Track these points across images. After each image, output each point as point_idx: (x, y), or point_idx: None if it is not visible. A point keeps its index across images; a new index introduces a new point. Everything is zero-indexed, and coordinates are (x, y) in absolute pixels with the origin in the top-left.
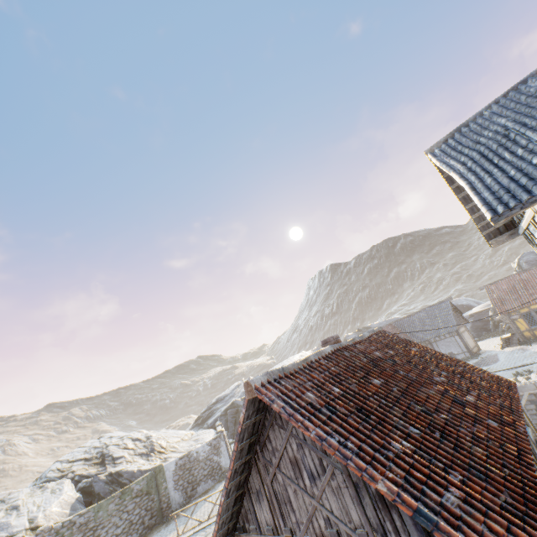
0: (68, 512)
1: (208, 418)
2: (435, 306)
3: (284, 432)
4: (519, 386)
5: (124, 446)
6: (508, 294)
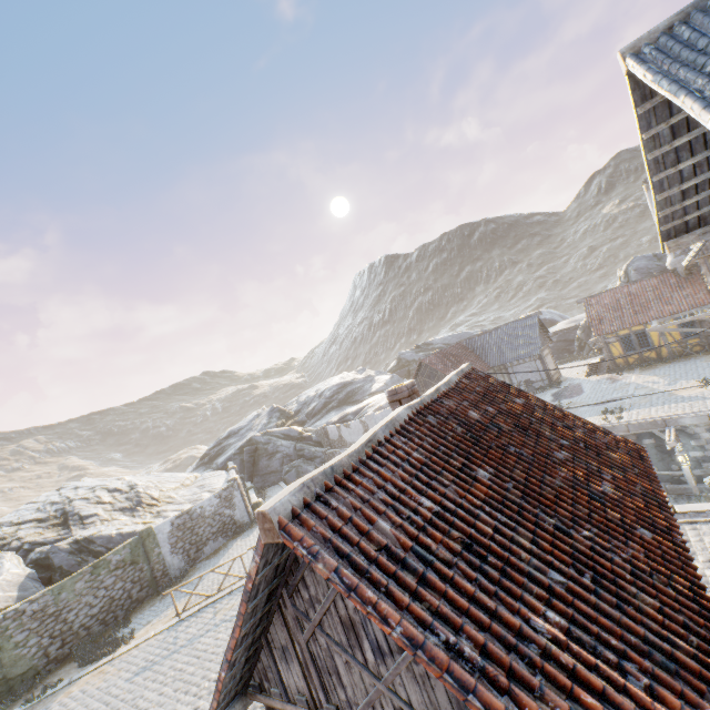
0: (15, 594)
1: (218, 456)
2: (518, 322)
3: None
4: (609, 427)
5: (97, 500)
6: (610, 311)
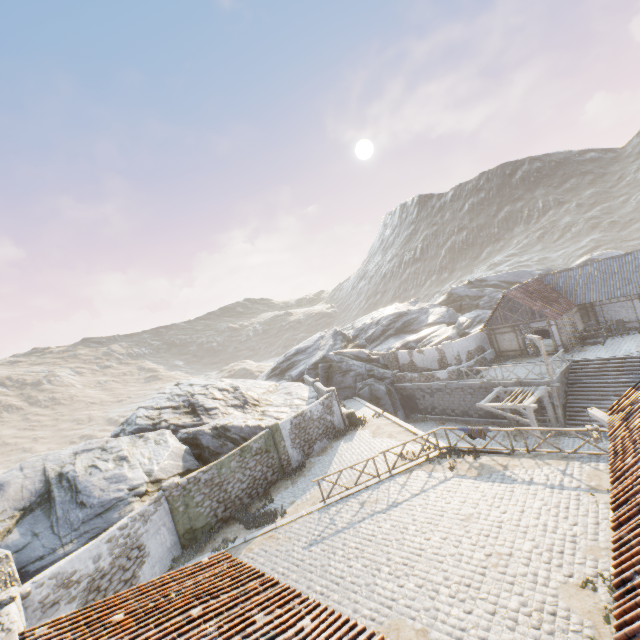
0: (181, 464)
1: (288, 369)
2: (614, 259)
3: None
4: None
5: (212, 397)
6: None
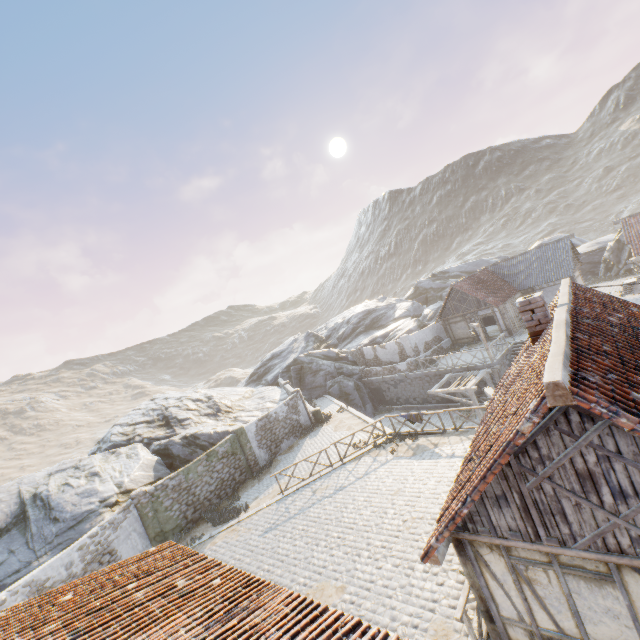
0: (152, 474)
1: (265, 374)
2: (548, 246)
3: (573, 440)
4: None
5: (186, 408)
6: None
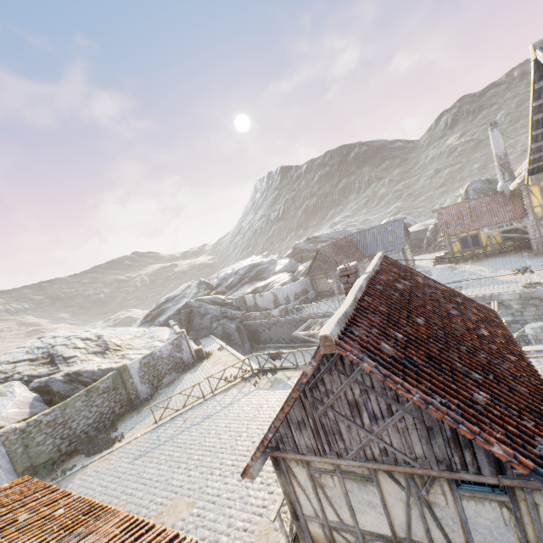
0: (27, 411)
1: (158, 316)
2: (389, 224)
3: (346, 378)
4: None
5: (74, 346)
6: (455, 219)
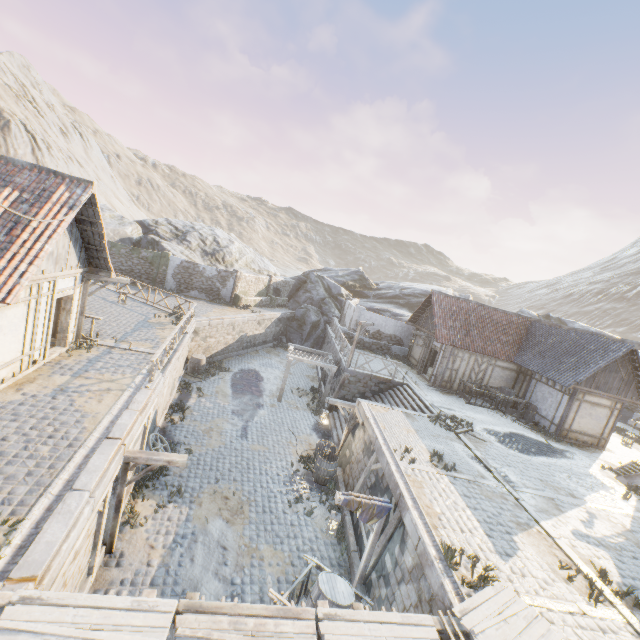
0: (117, 239)
1: None
2: (602, 339)
3: None
4: (381, 450)
5: (203, 239)
6: None
